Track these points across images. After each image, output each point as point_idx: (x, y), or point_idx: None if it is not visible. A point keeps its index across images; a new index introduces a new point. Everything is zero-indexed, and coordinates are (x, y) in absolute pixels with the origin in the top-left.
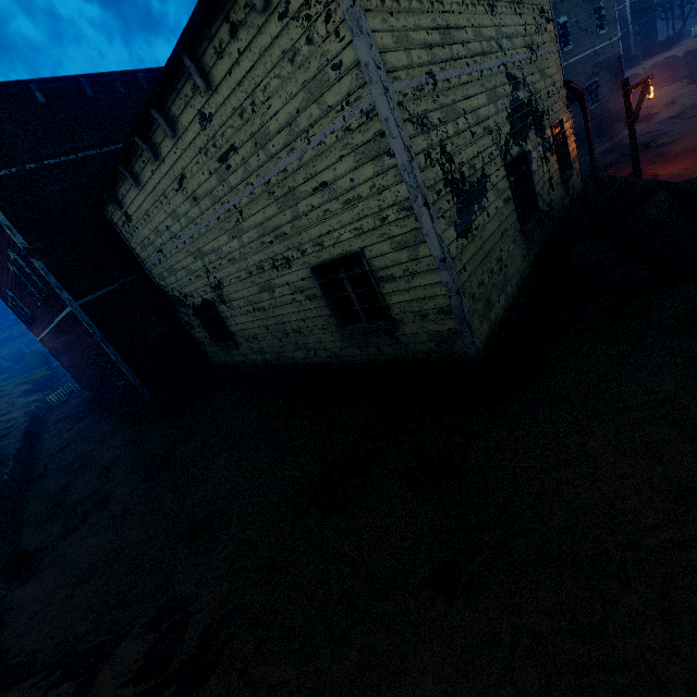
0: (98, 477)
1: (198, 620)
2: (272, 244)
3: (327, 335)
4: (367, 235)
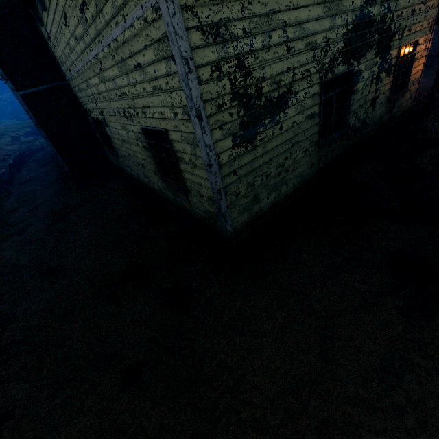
0: (30, 211)
1: (7, 337)
2: (121, 98)
3: (157, 177)
4: (168, 121)
